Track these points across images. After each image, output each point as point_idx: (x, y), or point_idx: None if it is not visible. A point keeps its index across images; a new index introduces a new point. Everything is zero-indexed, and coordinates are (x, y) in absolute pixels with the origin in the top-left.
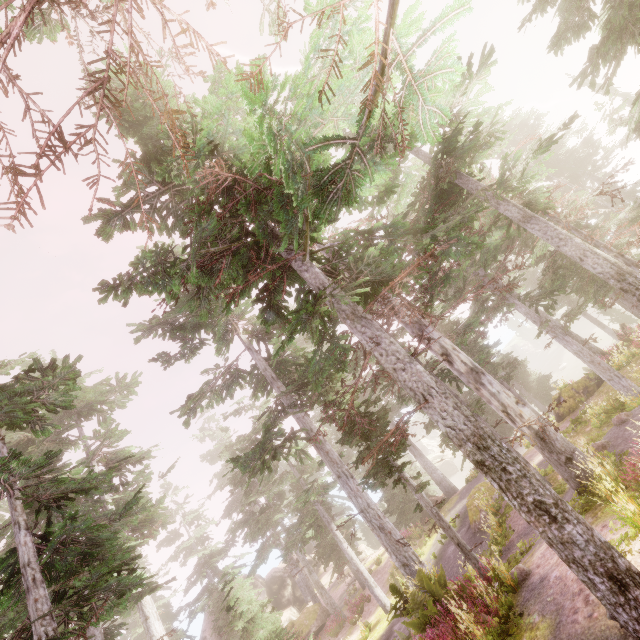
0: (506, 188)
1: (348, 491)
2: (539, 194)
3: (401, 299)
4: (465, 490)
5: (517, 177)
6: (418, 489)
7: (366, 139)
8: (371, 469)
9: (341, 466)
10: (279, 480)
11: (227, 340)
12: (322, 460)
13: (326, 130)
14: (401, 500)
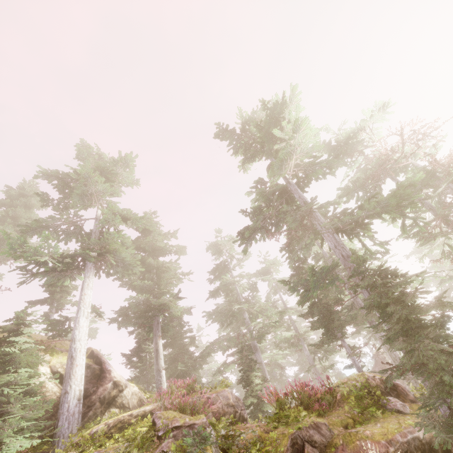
0: None
1: None
2: None
3: None
4: None
5: None
6: None
7: None
8: None
9: None
10: None
11: None
12: None
13: None
14: None
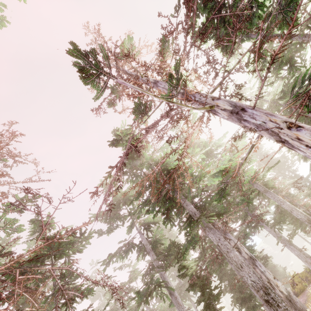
0: (256, 178)
1: None
2: (269, 182)
3: (222, 221)
4: None
5: (261, 177)
6: None
7: (218, 171)
8: (204, 308)
9: (183, 307)
10: None
11: (131, 227)
12: (171, 303)
13: (197, 159)
14: None
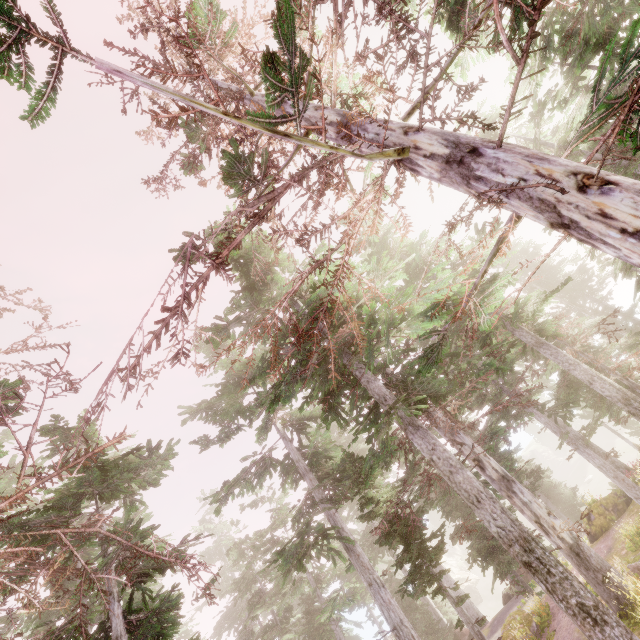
0: (519, 319)
1: (380, 602)
2: (547, 324)
3: (444, 410)
4: (496, 621)
5: (529, 315)
6: (458, 601)
7: (430, 306)
8: (410, 575)
9: (372, 572)
10: (293, 588)
11: (266, 428)
12: (350, 564)
13: (389, 283)
14: (424, 628)
